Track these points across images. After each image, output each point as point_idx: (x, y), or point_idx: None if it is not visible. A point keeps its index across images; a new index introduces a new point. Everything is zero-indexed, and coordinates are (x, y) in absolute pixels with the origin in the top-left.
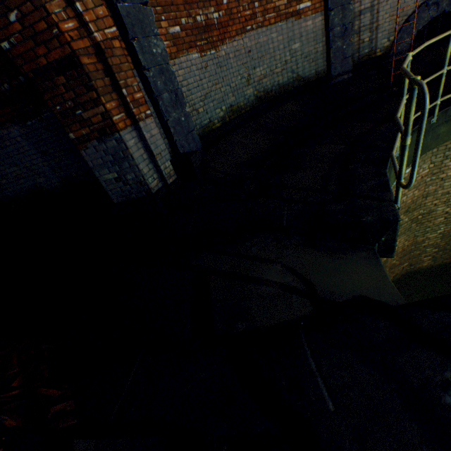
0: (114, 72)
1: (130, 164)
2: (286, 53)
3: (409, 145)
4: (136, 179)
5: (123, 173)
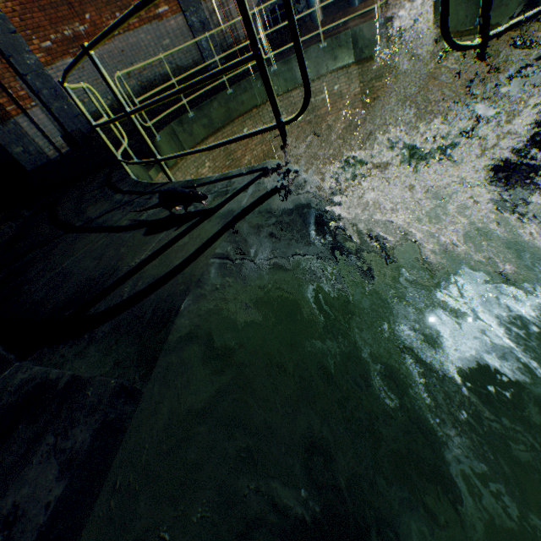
0: (0, 80)
1: (29, 140)
2: (159, 49)
3: (213, 110)
4: (37, 150)
5: (27, 147)
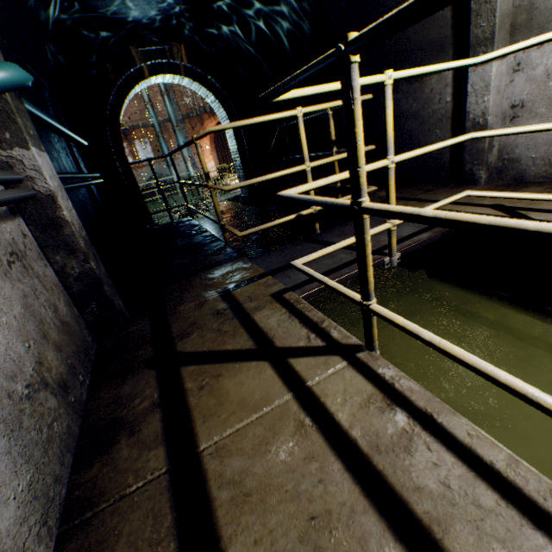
0: None
1: None
2: None
3: None
4: None
5: None
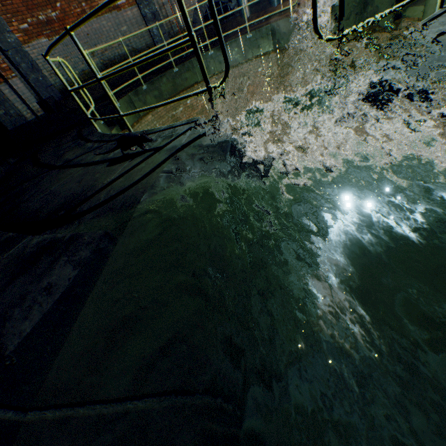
0: None
1: (10, 104)
2: (118, 34)
3: (162, 84)
4: (16, 113)
5: (8, 110)
